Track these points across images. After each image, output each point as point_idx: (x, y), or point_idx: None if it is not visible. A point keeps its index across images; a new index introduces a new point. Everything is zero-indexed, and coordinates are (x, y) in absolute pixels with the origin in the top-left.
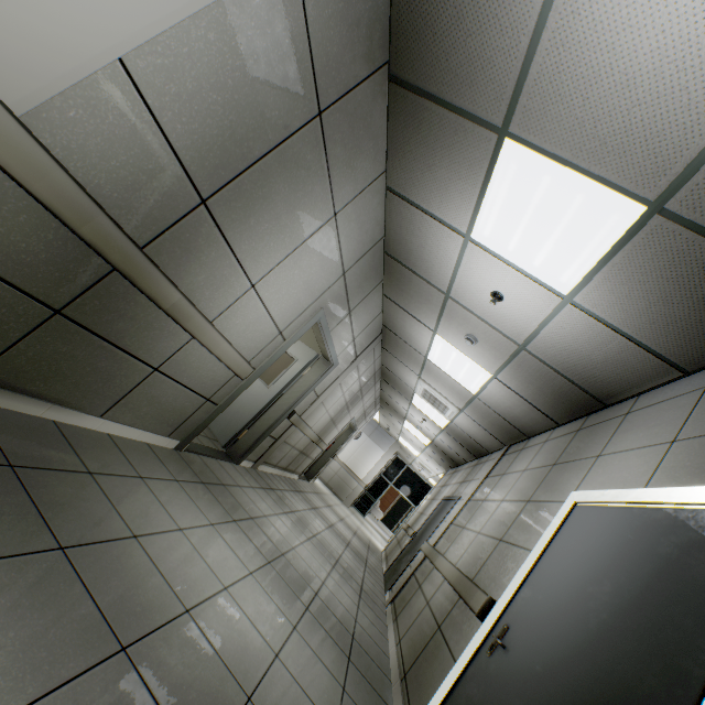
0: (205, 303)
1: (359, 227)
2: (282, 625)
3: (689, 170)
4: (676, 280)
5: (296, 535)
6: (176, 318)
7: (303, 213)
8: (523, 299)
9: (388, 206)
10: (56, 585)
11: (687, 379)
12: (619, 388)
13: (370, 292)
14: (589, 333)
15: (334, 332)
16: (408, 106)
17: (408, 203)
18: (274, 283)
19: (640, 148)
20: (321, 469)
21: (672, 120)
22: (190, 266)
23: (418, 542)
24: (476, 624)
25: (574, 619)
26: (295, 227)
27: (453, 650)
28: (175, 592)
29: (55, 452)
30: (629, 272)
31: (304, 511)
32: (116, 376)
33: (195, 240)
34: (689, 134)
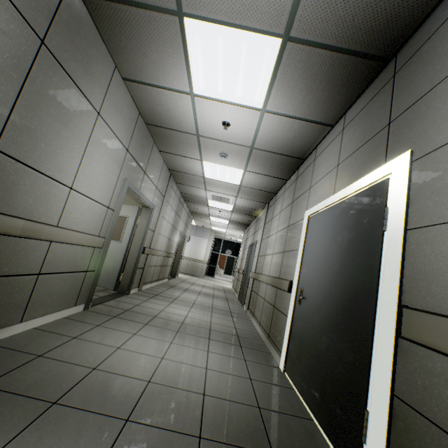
0: (44, 216)
1: (120, 114)
2: (201, 354)
3: (294, 8)
4: (311, 77)
5: (184, 309)
6: (31, 237)
7: (75, 122)
8: (241, 120)
9: (131, 91)
10: (66, 421)
11: (334, 129)
12: (307, 148)
13: (150, 153)
14: (282, 125)
15: (142, 189)
16: (105, 12)
17: (143, 84)
18: (85, 179)
19: (264, 1)
20: (178, 268)
21: None
22: (16, 198)
23: (247, 274)
24: (289, 295)
25: (326, 269)
26: (76, 135)
27: (284, 312)
28: (136, 378)
29: (6, 360)
30: (287, 82)
31: (181, 295)
32: (13, 294)
33: (7, 179)
34: None
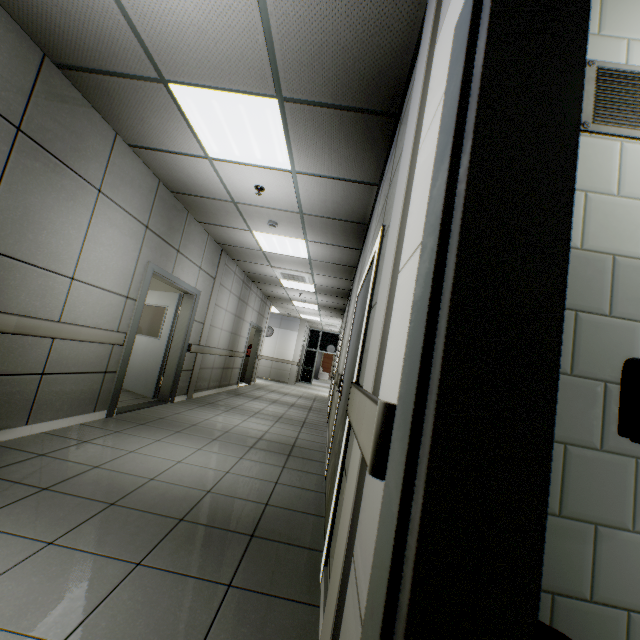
0: (42, 311)
1: (130, 187)
2: (230, 460)
3: (275, 71)
4: (327, 136)
5: (239, 419)
6: (27, 333)
7: (69, 206)
8: (274, 183)
9: (142, 158)
10: (52, 501)
11: (380, 189)
12: (363, 211)
13: (184, 227)
14: (321, 186)
15: (176, 272)
16: (88, 83)
17: (152, 150)
18: (90, 267)
19: (242, 67)
20: (254, 372)
21: (241, 46)
22: (6, 294)
23: None
24: None
25: (351, 357)
26: (72, 219)
27: None
28: (139, 476)
29: (6, 457)
30: (304, 141)
31: (246, 404)
32: (14, 394)
33: None
34: (256, 52)
